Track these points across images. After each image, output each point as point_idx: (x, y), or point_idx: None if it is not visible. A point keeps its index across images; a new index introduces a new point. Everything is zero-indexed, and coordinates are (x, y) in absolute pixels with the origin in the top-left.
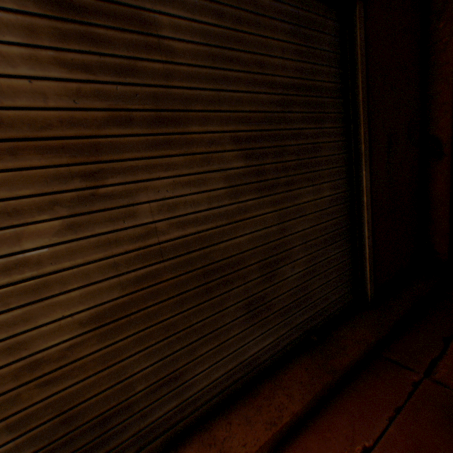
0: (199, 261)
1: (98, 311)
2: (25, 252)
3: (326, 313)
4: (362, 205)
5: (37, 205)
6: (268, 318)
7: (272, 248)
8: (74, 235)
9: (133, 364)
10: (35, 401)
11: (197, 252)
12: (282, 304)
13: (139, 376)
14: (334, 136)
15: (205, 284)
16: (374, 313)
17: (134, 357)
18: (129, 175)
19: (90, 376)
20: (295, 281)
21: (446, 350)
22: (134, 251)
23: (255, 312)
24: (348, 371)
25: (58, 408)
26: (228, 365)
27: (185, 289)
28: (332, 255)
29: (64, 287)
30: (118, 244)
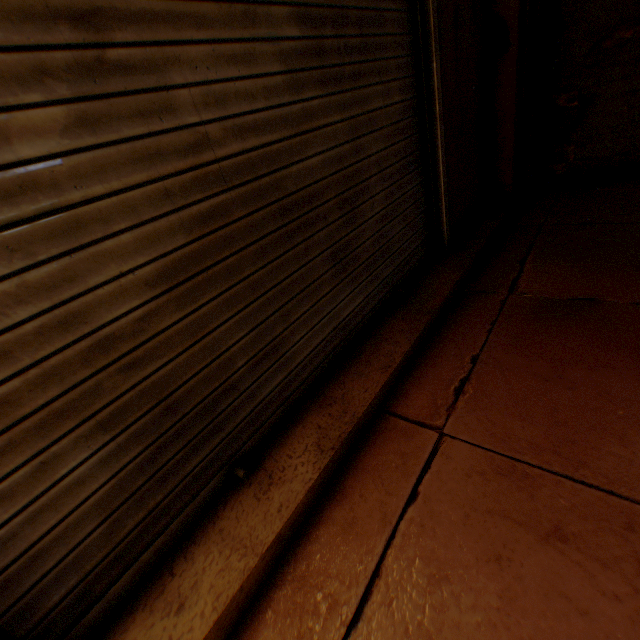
0: (272, 193)
1: (164, 265)
2: (25, 164)
3: (408, 265)
4: (435, 118)
5: (12, 73)
6: (356, 272)
7: (349, 177)
8: (94, 138)
9: (225, 336)
10: (122, 392)
11: (266, 178)
12: (366, 255)
13: (236, 350)
14: (397, 5)
15: (284, 226)
16: (453, 256)
17: (224, 326)
18: (145, 30)
19: (180, 354)
20: (376, 224)
21: (523, 270)
22: (188, 172)
23: (342, 265)
24: (442, 310)
25: (154, 398)
26: (325, 331)
27: (262, 233)
28: (408, 191)
29: (108, 228)
30: (163, 159)
